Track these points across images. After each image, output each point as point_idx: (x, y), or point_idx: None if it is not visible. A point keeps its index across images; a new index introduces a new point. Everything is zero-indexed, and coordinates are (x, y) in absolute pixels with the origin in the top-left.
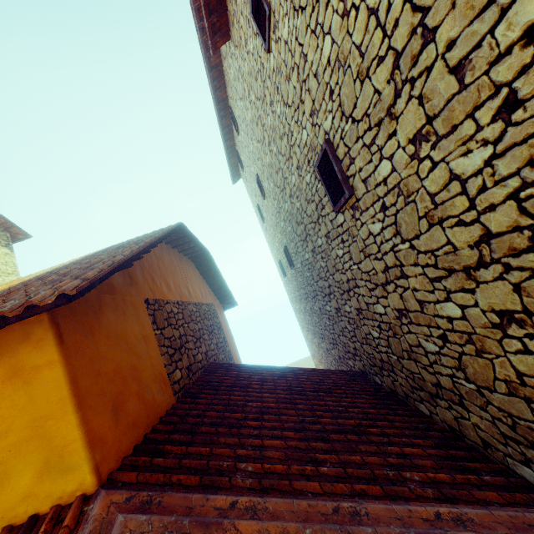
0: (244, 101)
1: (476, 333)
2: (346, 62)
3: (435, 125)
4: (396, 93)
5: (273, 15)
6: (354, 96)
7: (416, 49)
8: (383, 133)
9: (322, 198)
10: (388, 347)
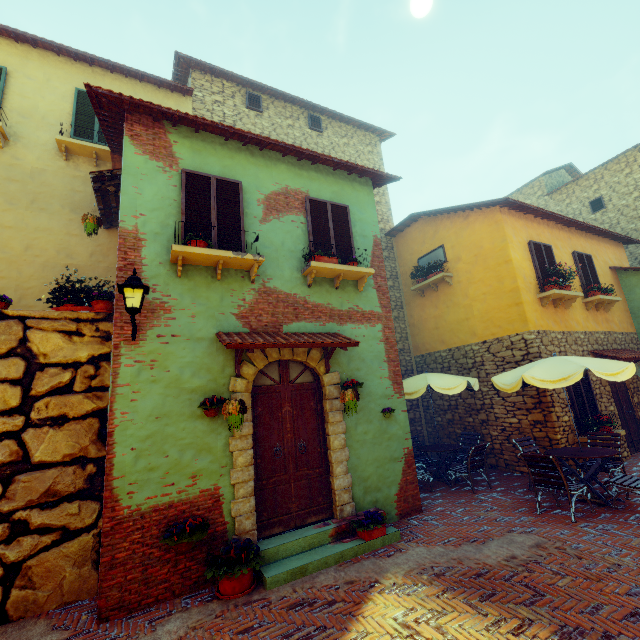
0: None
1: None
2: (638, 231)
3: None
4: None
5: (606, 210)
6: (637, 237)
7: None
8: None
9: None
10: None
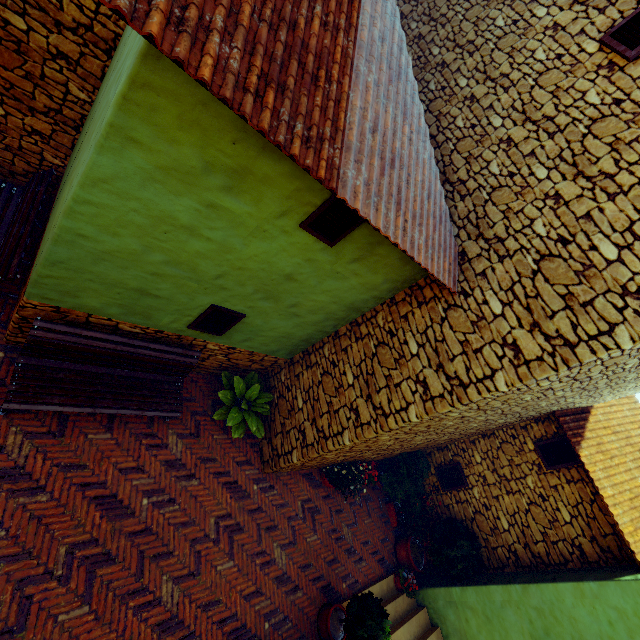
0: None
1: (457, 96)
2: None
3: (560, 33)
4: (584, 3)
5: None
6: None
7: (600, 7)
8: (564, 2)
9: None
10: None
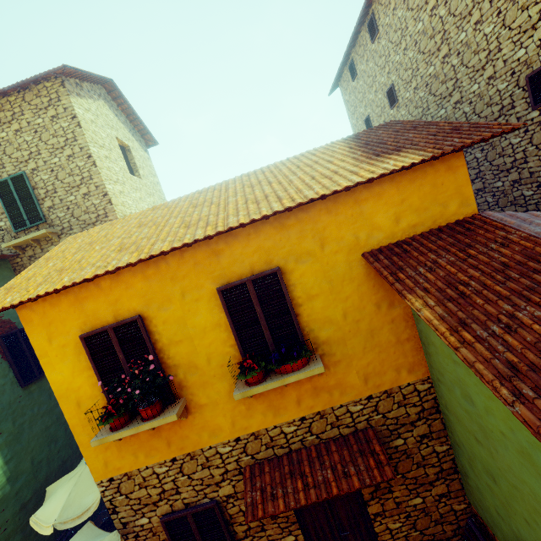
0: (415, 12)
1: None
2: None
3: None
4: None
5: None
6: None
7: None
8: None
9: (515, 101)
10: (540, 198)
